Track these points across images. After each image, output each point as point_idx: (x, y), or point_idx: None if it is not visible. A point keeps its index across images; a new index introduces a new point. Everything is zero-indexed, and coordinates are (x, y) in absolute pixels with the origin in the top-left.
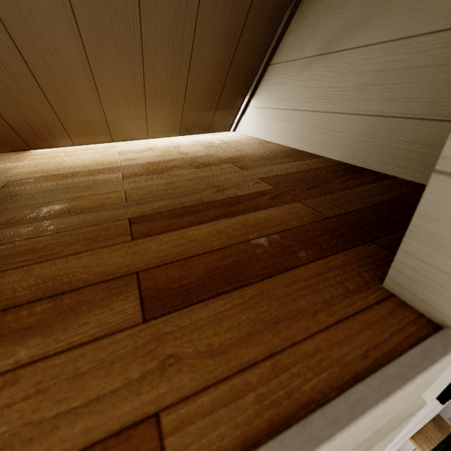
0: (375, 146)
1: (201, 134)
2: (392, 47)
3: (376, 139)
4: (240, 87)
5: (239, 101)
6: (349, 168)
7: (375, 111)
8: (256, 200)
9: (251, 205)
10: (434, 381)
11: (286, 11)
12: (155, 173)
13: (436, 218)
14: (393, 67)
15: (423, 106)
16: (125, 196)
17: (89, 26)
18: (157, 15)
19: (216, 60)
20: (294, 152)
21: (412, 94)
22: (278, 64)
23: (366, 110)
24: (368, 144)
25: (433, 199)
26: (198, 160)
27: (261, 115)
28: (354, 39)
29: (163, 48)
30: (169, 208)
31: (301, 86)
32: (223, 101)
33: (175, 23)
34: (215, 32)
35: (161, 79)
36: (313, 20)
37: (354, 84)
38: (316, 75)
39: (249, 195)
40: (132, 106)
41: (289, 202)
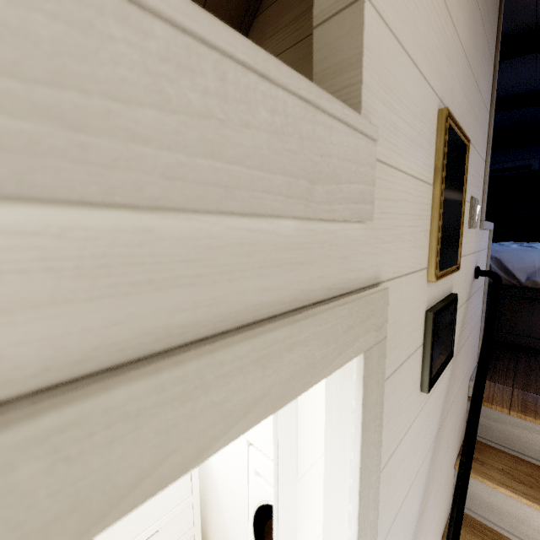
0: None
1: None
2: None
3: None
4: None
5: None
6: None
7: None
8: None
9: None
10: (372, 201)
11: None
12: None
13: (325, 57)
14: None
15: None
16: None
17: None
18: None
19: None
20: None
21: None
22: None
23: None
24: None
25: (319, 46)
26: None
27: None
28: None
29: None
30: None
31: None
32: None
33: None
34: None
35: None
36: None
37: None
38: None
39: None
40: None
41: None
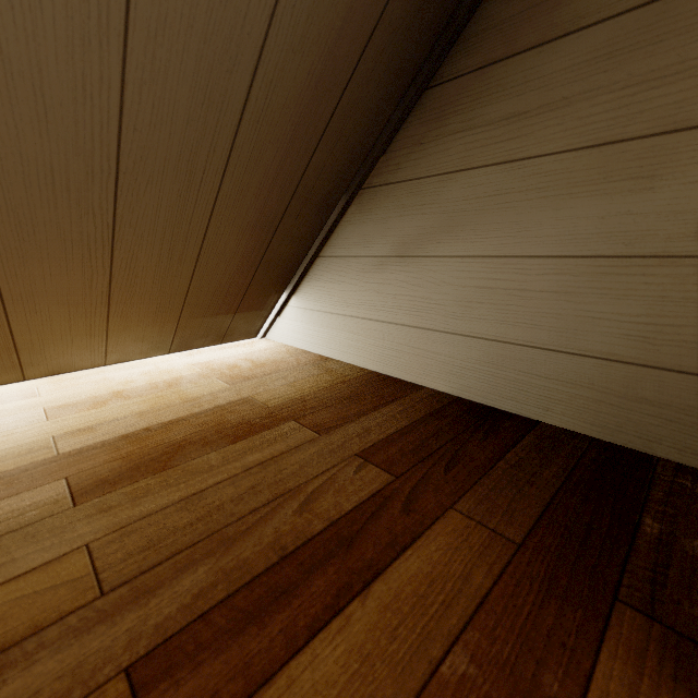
0: (498, 378)
1: (209, 348)
2: (495, 264)
3: (498, 369)
4: (275, 281)
5: (273, 298)
6: (471, 408)
7: (488, 334)
8: (383, 520)
9: (382, 538)
10: None
11: (340, 200)
12: (149, 468)
13: None
14: (501, 286)
15: (552, 335)
16: (94, 573)
17: (3, 207)
18: (148, 196)
19: (241, 251)
20: (378, 380)
21: (534, 320)
22: (333, 258)
23: (476, 331)
24: (487, 375)
25: None
26: (228, 417)
27: (311, 320)
28: (441, 246)
29: (154, 237)
30: (220, 592)
31: (373, 290)
32: (247, 301)
33: (178, 207)
34: (242, 219)
35: (143, 279)
36: (379, 215)
37: (452, 298)
38: (394, 279)
39: (364, 508)
40: (80, 319)
41: (439, 514)
